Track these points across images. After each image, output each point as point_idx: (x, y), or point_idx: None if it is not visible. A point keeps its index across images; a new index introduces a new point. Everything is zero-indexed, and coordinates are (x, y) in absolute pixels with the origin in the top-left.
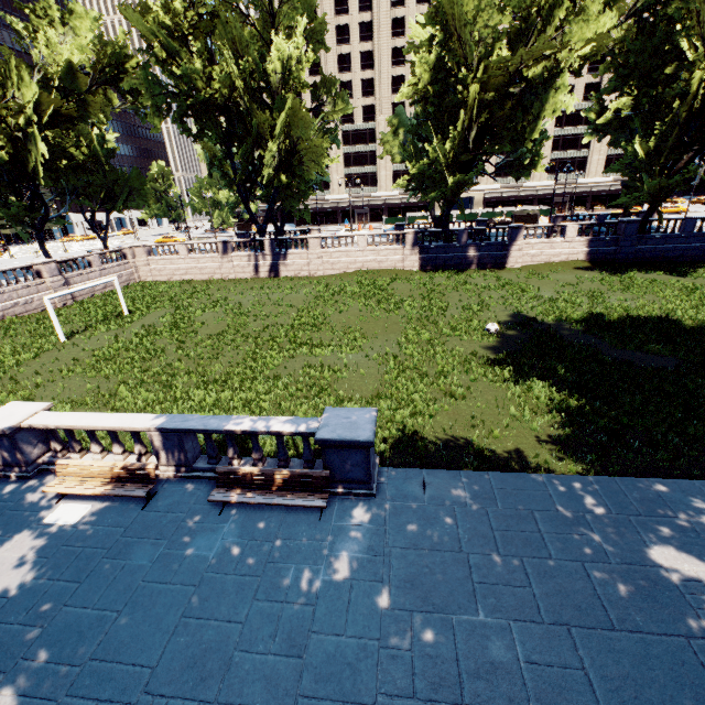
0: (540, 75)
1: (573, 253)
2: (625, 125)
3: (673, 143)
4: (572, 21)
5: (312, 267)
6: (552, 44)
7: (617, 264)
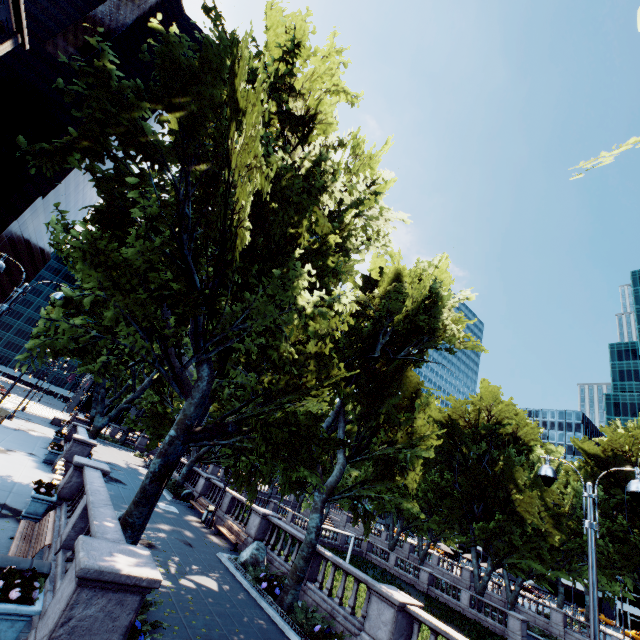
0: None
1: None
2: None
3: None
4: None
5: None
6: None
7: None
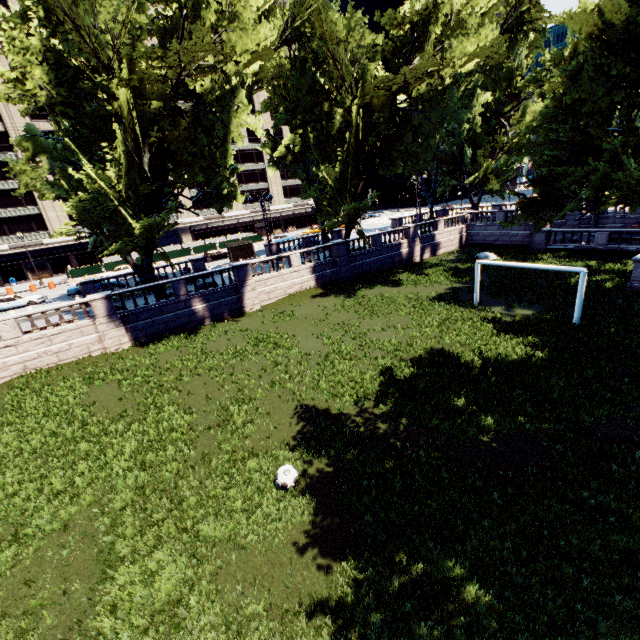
0: (211, 88)
1: (304, 281)
2: (297, 159)
3: (352, 172)
4: (227, 26)
5: None
6: (214, 46)
7: (343, 284)
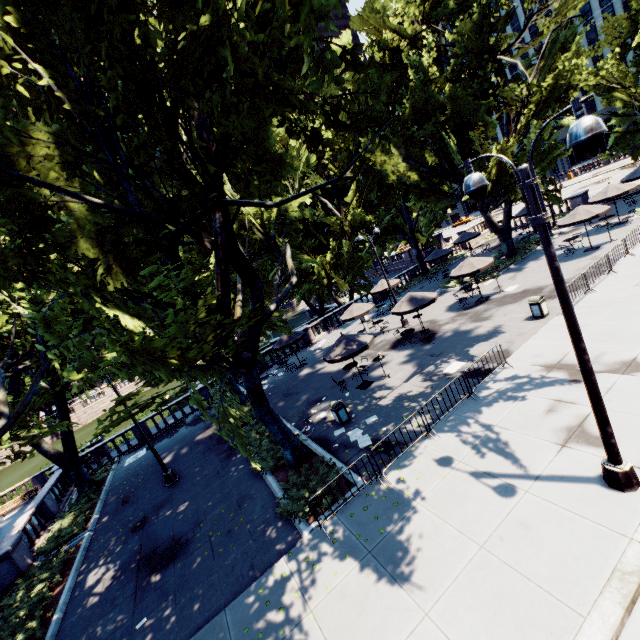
0: None
1: None
2: None
3: None
4: None
5: (83, 420)
6: None
7: None
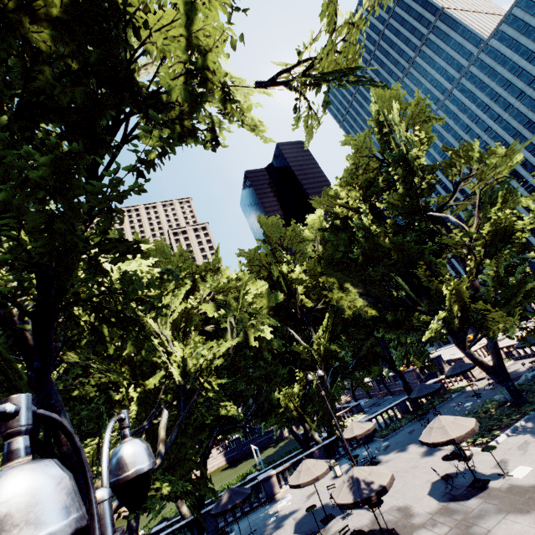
0: None
1: (220, 463)
2: None
3: None
4: None
5: None
6: None
7: (240, 460)
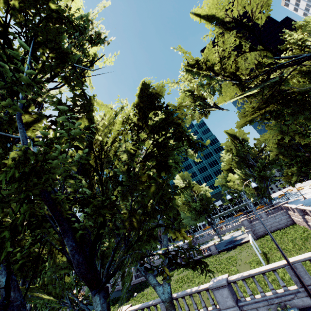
0: None
1: None
2: None
3: None
4: None
5: None
6: None
7: None
